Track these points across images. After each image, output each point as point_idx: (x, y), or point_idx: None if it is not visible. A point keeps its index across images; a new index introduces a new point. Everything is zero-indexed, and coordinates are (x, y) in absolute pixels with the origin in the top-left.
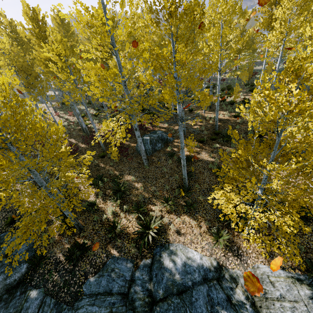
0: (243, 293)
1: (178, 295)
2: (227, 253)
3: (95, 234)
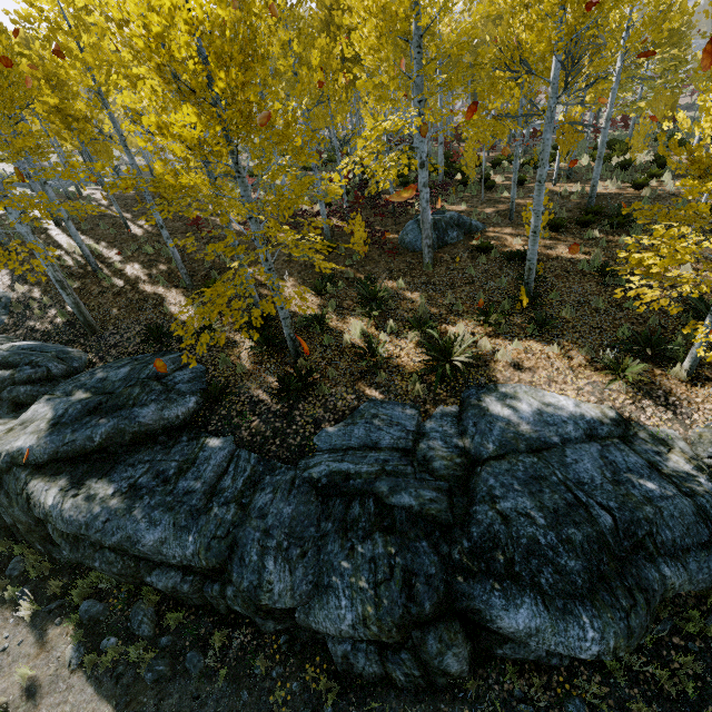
0: (688, 461)
1: (531, 452)
2: (639, 400)
3: (328, 366)
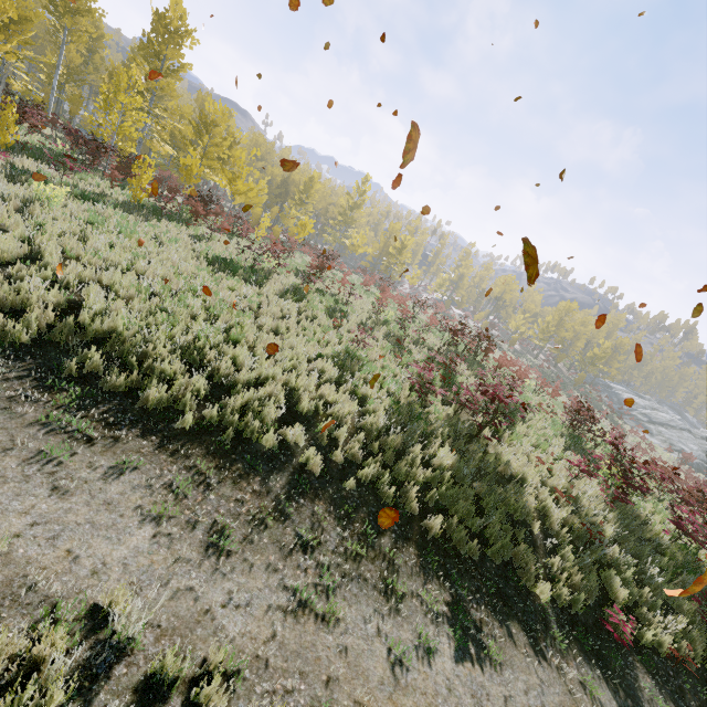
0: None
1: None
2: None
3: None
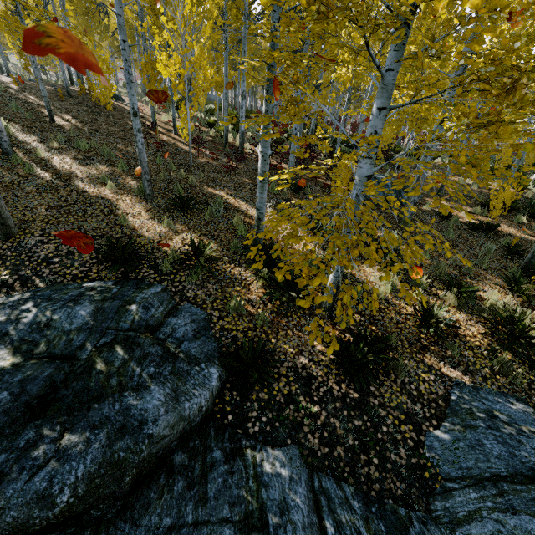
0: None
1: None
2: None
3: (374, 326)
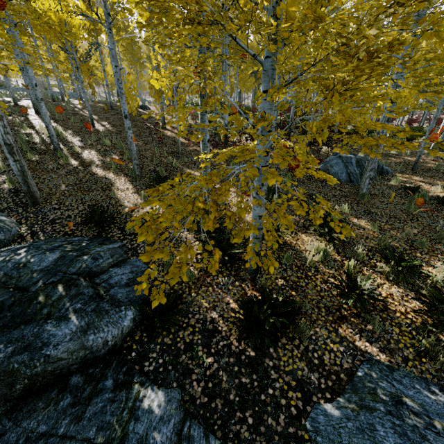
0: None
1: None
2: None
3: (294, 292)
